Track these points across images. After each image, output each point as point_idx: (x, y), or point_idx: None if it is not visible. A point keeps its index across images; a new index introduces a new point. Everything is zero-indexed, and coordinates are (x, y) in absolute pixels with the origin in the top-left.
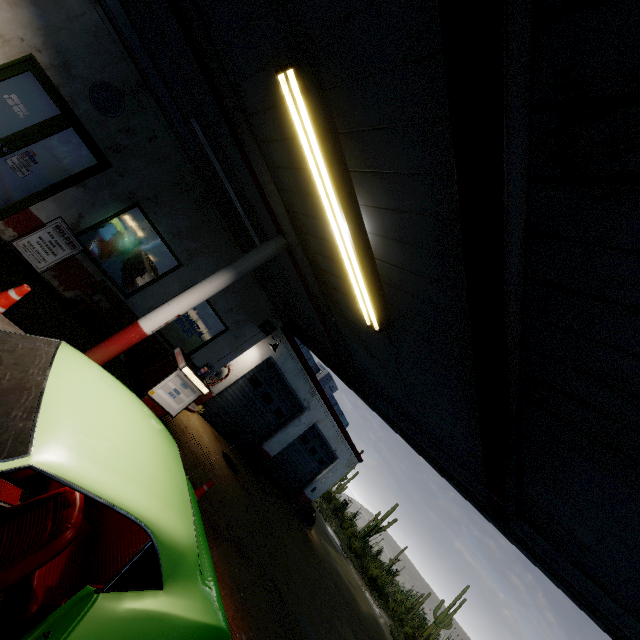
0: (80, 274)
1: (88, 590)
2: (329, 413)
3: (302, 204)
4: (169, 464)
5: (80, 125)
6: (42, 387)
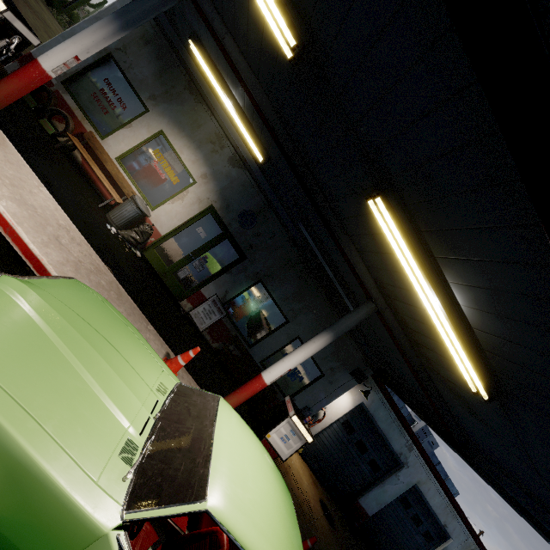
0: (223, 331)
1: None
2: (431, 474)
3: (389, 277)
4: (288, 521)
5: (231, 237)
6: (212, 438)
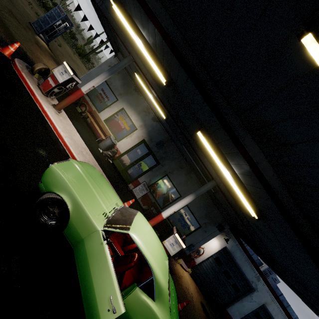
0: (148, 200)
1: (135, 284)
2: (274, 298)
3: (217, 167)
4: (162, 258)
5: (153, 153)
6: (133, 219)
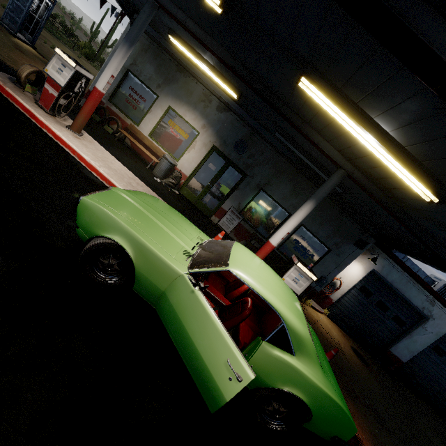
0: (244, 232)
1: (258, 338)
2: None
3: (344, 141)
4: (289, 296)
5: (233, 163)
6: (230, 250)
